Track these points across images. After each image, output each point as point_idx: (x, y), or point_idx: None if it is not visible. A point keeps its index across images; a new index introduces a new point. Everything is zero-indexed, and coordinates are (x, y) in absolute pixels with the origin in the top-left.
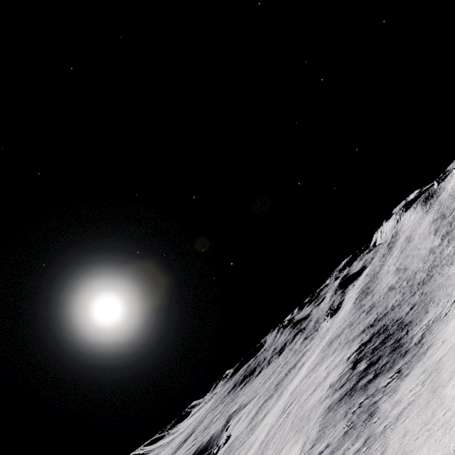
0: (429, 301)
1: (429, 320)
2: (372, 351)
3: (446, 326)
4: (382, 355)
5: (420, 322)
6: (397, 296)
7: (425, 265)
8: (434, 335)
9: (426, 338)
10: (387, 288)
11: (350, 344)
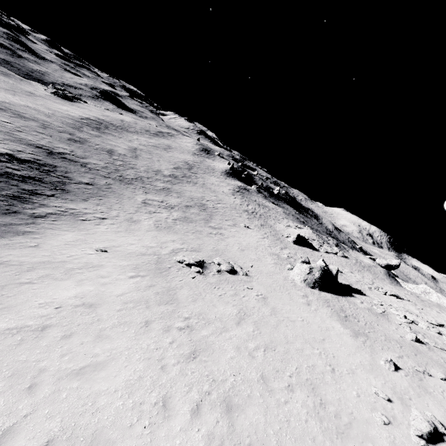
0: (101, 195)
1: (75, 209)
2: (2, 174)
3: (66, 231)
4: (0, 189)
5: (70, 201)
6: (101, 162)
7: (143, 173)
8: (51, 227)
9: (45, 221)
10: (110, 148)
11: (7, 140)
